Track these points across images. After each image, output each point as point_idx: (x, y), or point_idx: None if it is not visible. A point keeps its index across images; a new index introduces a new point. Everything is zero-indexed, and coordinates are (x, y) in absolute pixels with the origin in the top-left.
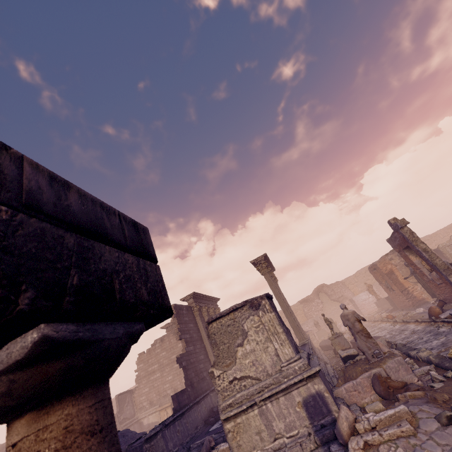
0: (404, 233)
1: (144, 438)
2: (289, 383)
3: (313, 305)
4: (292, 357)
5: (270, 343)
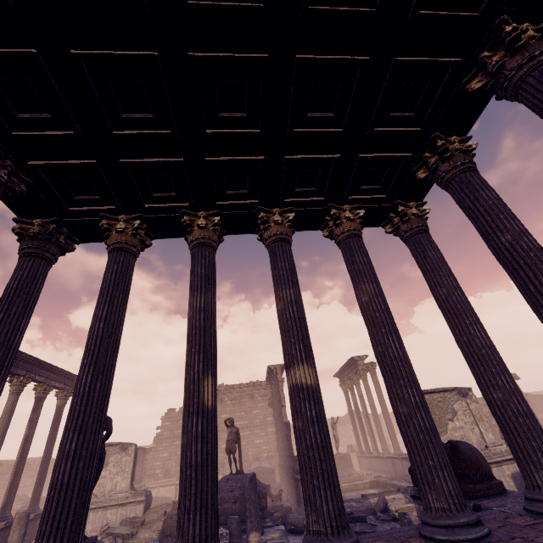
0: None
1: None
2: (503, 458)
3: (343, 429)
4: (495, 442)
5: (476, 426)
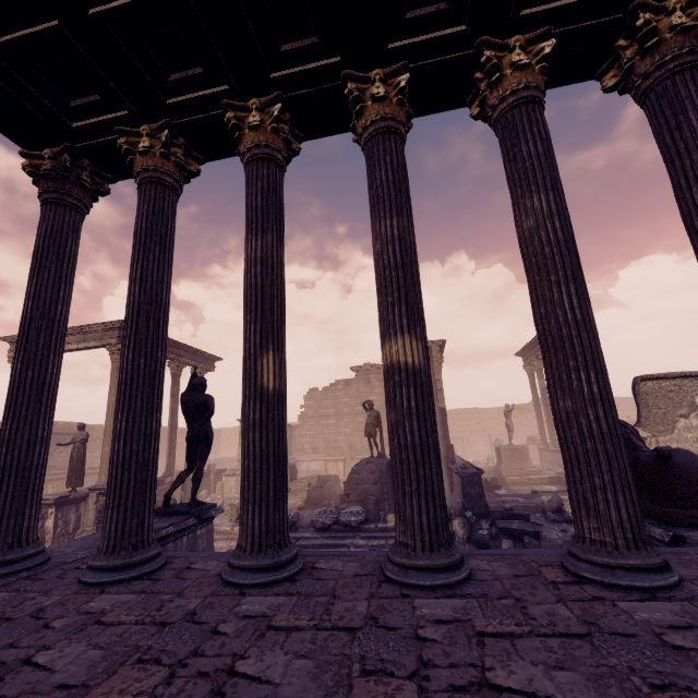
0: None
1: (482, 471)
2: None
3: (526, 418)
4: None
5: None
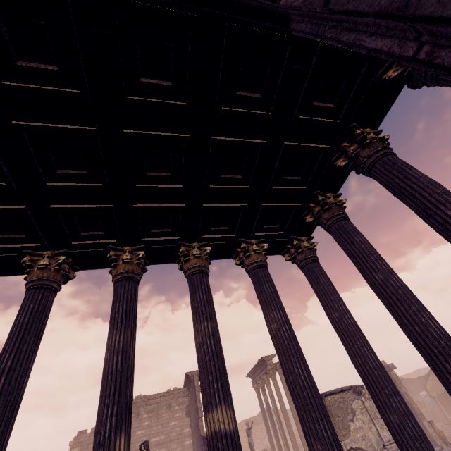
0: (392, 375)
1: None
2: None
3: (257, 429)
4: (390, 439)
5: (372, 424)
